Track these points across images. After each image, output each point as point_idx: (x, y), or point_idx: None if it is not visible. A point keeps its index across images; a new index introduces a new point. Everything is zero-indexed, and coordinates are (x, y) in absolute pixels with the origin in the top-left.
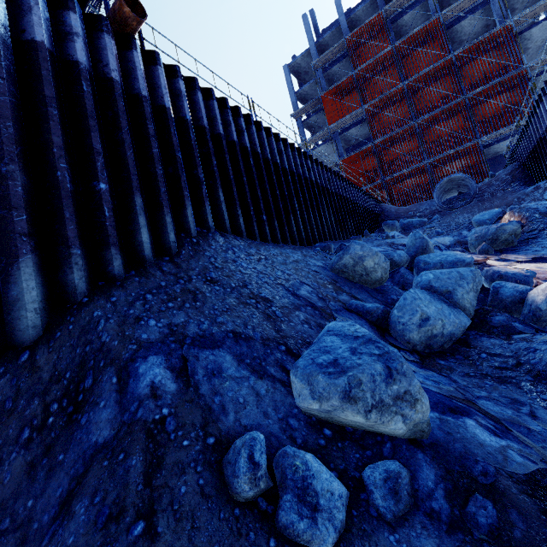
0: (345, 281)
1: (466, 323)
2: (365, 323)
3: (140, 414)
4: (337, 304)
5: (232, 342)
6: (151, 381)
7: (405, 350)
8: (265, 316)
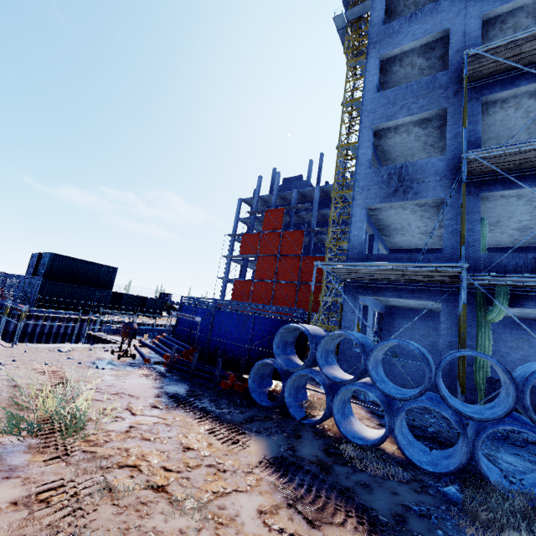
0: None
1: None
2: None
3: None
4: None
5: None
6: None
7: None
8: None
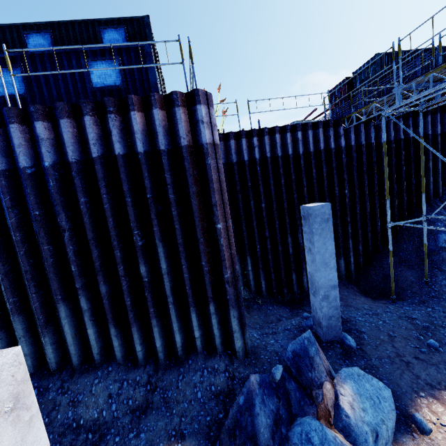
0: None
1: None
2: None
3: (443, 245)
4: None
5: None
6: (444, 239)
7: None
8: None
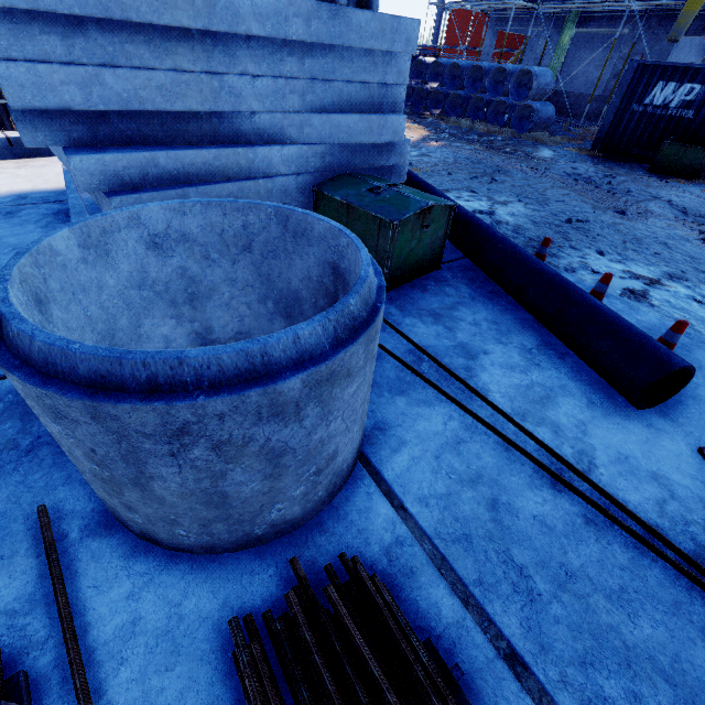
0: None
1: None
2: None
3: None
4: None
5: None
6: None
7: None
8: None
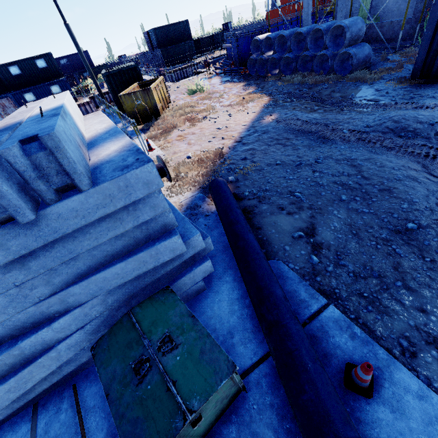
0: None
1: None
2: None
3: None
4: None
5: None
6: None
7: None
8: None
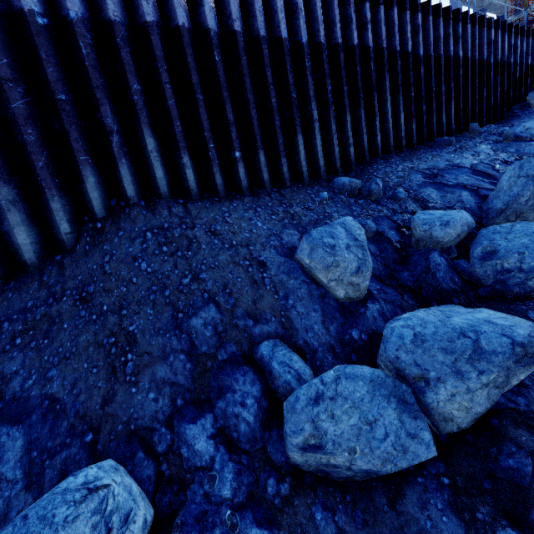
0: (301, 284)
1: (413, 461)
2: (255, 393)
3: None
4: (236, 347)
5: (40, 416)
6: None
7: (273, 471)
8: (108, 371)
